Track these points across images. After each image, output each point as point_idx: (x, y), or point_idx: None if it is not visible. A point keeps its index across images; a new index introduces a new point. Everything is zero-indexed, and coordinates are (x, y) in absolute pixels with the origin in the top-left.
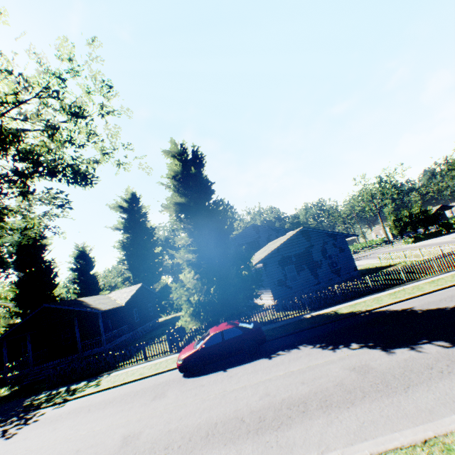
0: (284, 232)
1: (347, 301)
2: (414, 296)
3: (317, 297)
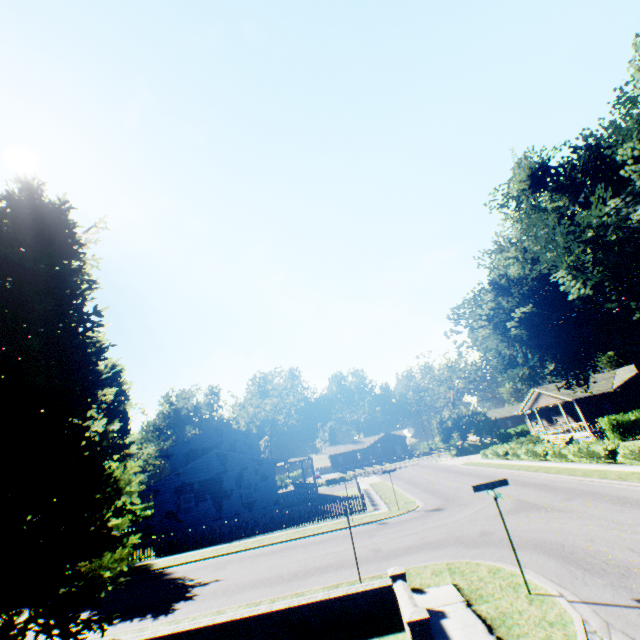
0: (256, 436)
1: (194, 549)
2: (211, 556)
3: (169, 541)
